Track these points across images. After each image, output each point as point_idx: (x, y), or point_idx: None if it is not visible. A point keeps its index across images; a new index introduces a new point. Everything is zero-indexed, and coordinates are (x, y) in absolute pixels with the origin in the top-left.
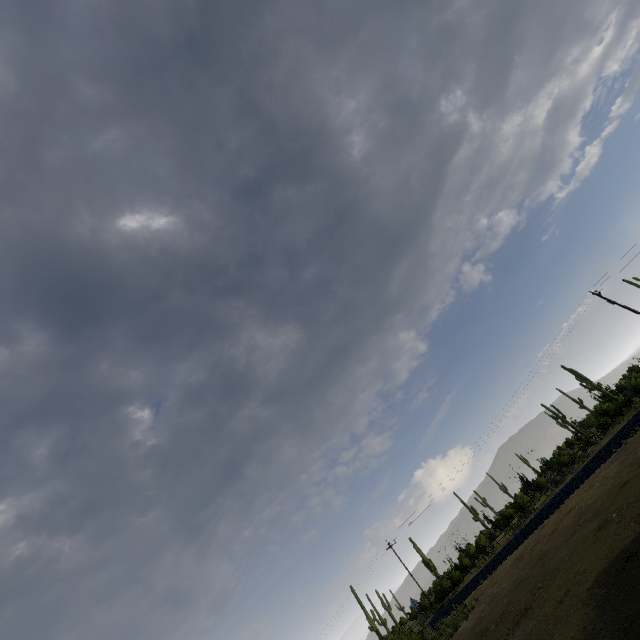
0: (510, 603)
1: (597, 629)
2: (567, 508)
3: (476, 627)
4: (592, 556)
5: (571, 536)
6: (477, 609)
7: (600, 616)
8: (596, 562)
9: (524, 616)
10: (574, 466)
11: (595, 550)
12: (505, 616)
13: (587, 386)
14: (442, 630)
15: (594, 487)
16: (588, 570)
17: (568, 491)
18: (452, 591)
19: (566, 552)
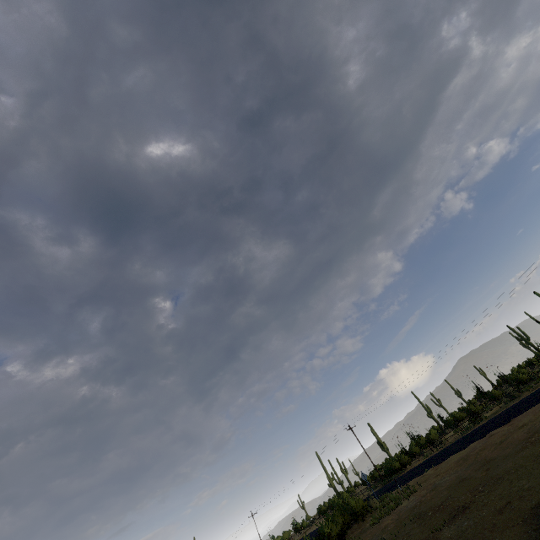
0: (449, 497)
1: None
2: (519, 423)
3: (415, 508)
4: None
5: (520, 451)
6: (419, 493)
7: None
8: None
9: (461, 513)
10: (532, 385)
11: None
12: (443, 507)
13: None
14: (386, 503)
15: None
16: (534, 489)
17: (522, 407)
18: (400, 471)
19: (512, 465)
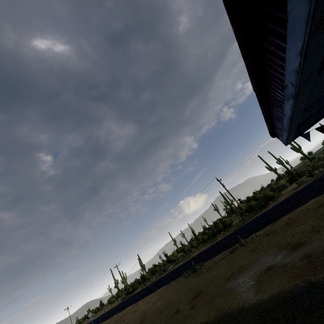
0: None
1: None
2: (139, 306)
3: None
4: None
5: None
6: None
7: None
8: None
9: None
10: (190, 254)
11: None
12: None
13: (226, 203)
14: None
15: (144, 306)
16: None
17: (159, 284)
18: (131, 293)
19: None
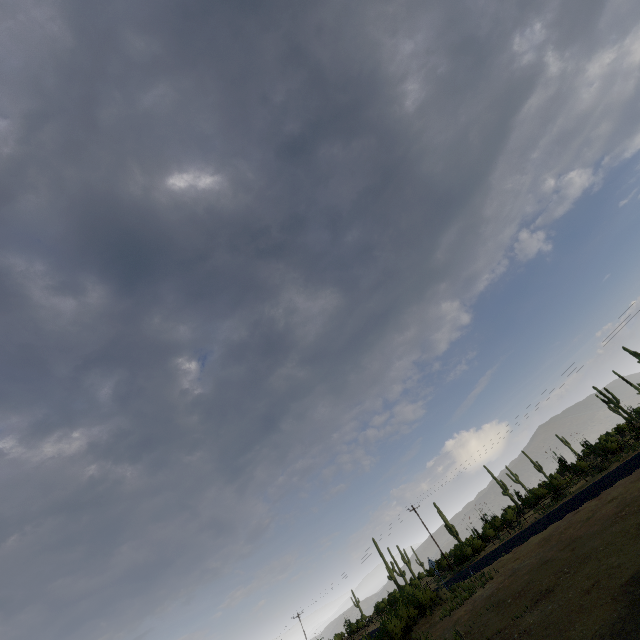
0: (531, 581)
1: (627, 629)
2: (608, 497)
3: (492, 597)
4: (631, 552)
5: (609, 527)
6: (495, 580)
7: (632, 616)
8: (635, 559)
9: (544, 597)
10: (622, 454)
11: (636, 546)
12: (524, 593)
13: None
14: (457, 593)
15: None
16: (624, 565)
17: (612, 480)
18: (472, 558)
19: (601, 542)
